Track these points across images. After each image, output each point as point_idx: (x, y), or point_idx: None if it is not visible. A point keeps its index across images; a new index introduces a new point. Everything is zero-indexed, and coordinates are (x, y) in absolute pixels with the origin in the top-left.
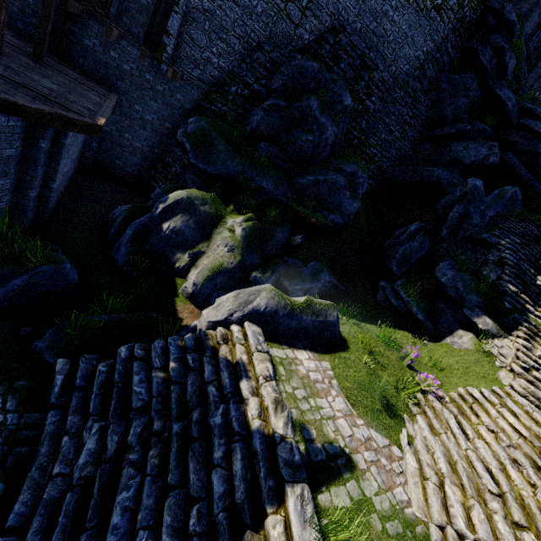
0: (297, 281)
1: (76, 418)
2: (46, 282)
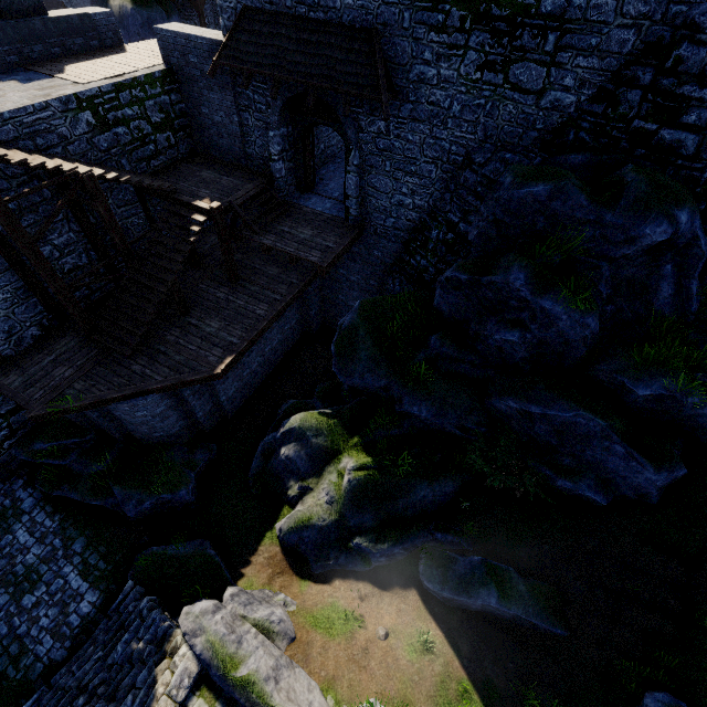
0: (436, 574)
1: (103, 636)
2: (171, 501)
